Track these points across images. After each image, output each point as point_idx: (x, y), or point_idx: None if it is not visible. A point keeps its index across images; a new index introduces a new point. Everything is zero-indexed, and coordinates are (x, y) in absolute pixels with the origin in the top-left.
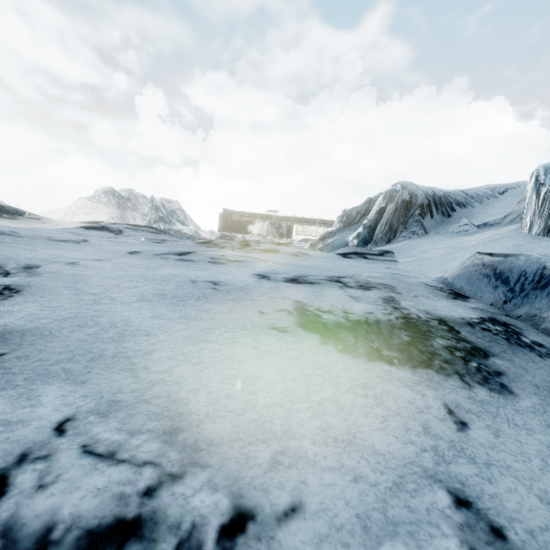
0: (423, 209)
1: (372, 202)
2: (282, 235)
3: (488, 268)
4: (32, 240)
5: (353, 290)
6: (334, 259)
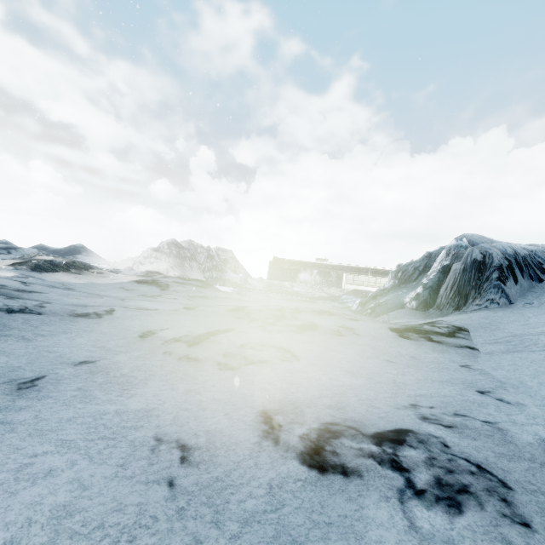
0: (502, 271)
1: (432, 257)
2: (331, 284)
3: None
4: (48, 317)
5: (427, 516)
6: (388, 341)
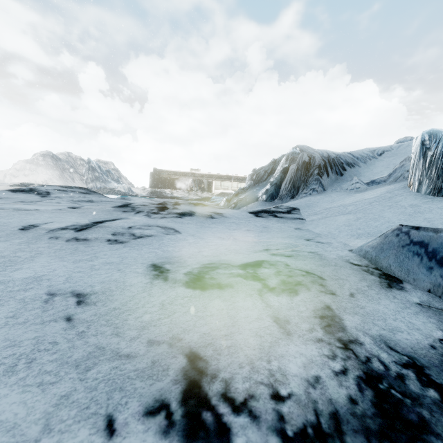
0: (320, 169)
1: (276, 162)
2: (204, 190)
3: (417, 245)
4: None
5: (277, 299)
6: (247, 220)
